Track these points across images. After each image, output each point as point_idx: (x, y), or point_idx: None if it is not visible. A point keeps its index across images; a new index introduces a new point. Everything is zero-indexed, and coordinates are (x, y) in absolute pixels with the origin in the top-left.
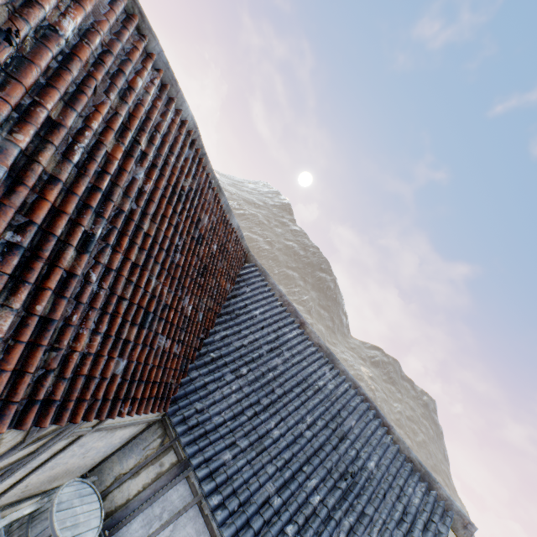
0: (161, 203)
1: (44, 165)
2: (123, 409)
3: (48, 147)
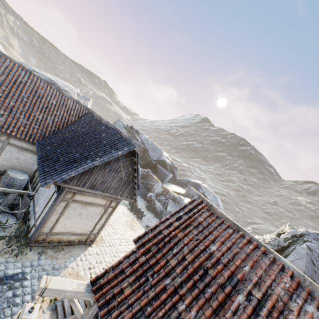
0: (9, 83)
1: None
2: (7, 131)
3: None
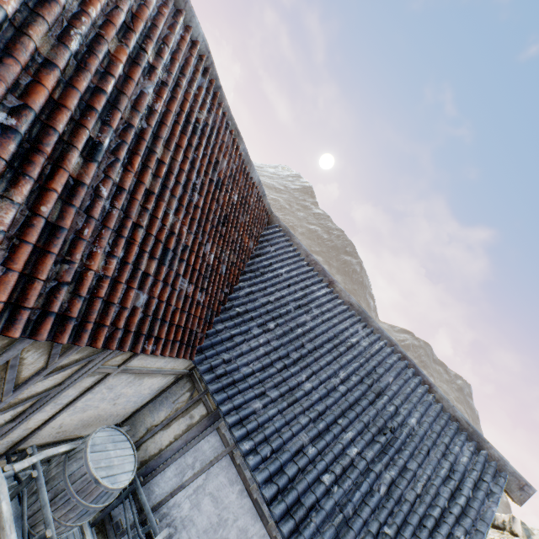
0: (174, 130)
1: (35, 42)
2: (147, 347)
3: (38, 21)
